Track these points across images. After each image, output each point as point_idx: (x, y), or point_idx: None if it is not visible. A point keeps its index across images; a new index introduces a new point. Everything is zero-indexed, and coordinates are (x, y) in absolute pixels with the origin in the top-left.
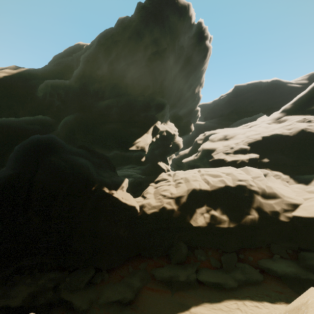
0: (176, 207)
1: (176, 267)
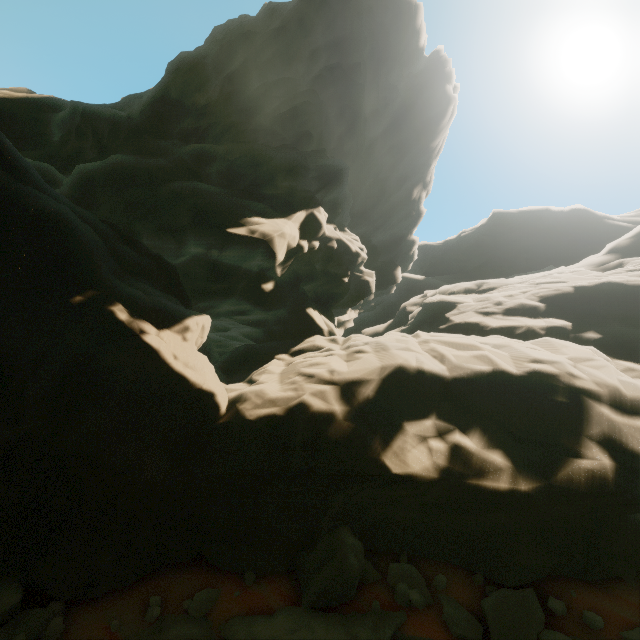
0: (341, 409)
1: (316, 622)
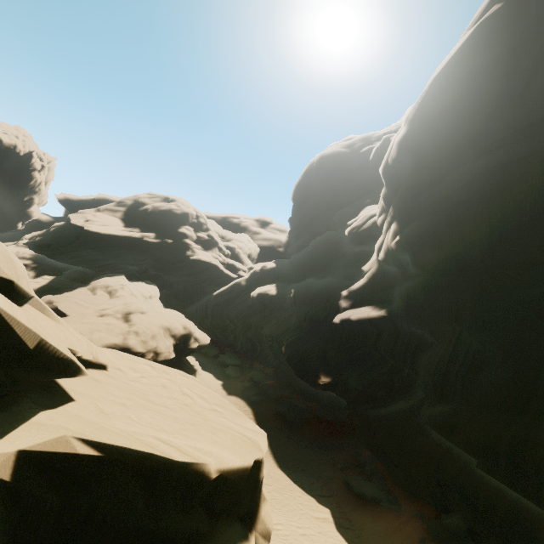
0: None
1: None
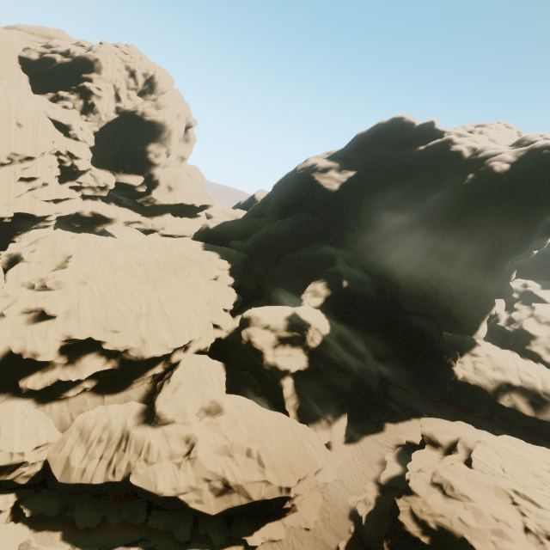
0: (492, 387)
1: (478, 418)
